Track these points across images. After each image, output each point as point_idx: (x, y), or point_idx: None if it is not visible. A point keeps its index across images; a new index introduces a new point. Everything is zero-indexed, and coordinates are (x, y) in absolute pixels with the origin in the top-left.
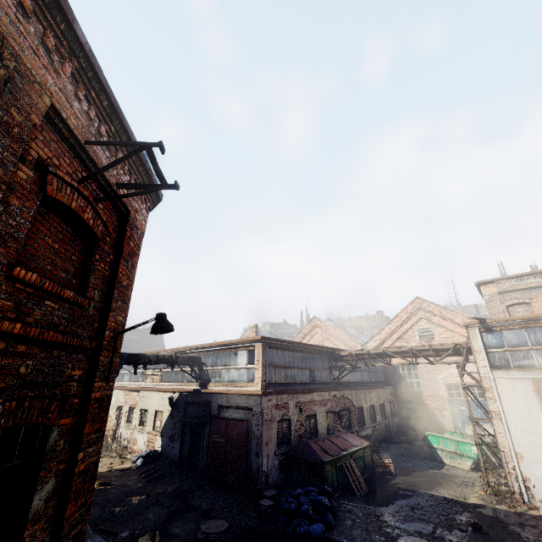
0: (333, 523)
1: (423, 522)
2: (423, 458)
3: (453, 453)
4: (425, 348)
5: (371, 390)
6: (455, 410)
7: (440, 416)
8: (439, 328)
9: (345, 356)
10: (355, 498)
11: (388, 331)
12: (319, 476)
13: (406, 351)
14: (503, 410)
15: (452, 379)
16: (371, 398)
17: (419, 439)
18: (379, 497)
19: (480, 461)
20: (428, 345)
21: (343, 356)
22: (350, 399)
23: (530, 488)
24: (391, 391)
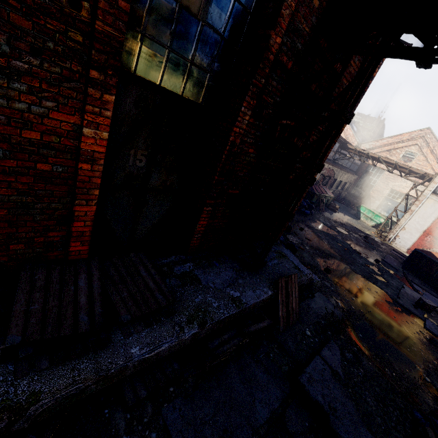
0: (313, 213)
1: (345, 228)
2: (350, 213)
3: (368, 217)
4: (405, 167)
5: (346, 173)
6: (384, 203)
7: (373, 202)
8: (422, 156)
9: (350, 149)
10: (318, 211)
11: (384, 142)
12: (310, 198)
13: (392, 164)
14: (417, 211)
15: (398, 188)
16: (343, 177)
17: (351, 206)
18: (328, 215)
19: (382, 224)
20: (409, 166)
21: (349, 149)
22: (334, 173)
23: (396, 239)
24: (355, 178)
